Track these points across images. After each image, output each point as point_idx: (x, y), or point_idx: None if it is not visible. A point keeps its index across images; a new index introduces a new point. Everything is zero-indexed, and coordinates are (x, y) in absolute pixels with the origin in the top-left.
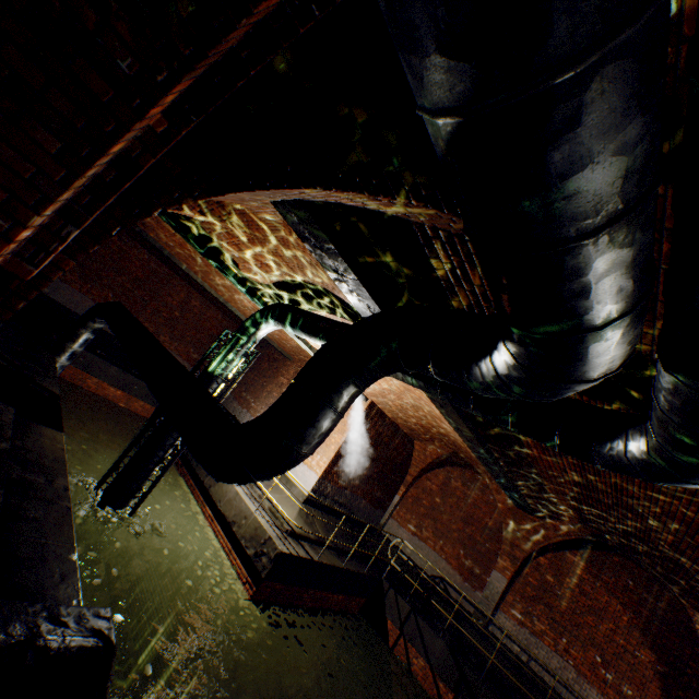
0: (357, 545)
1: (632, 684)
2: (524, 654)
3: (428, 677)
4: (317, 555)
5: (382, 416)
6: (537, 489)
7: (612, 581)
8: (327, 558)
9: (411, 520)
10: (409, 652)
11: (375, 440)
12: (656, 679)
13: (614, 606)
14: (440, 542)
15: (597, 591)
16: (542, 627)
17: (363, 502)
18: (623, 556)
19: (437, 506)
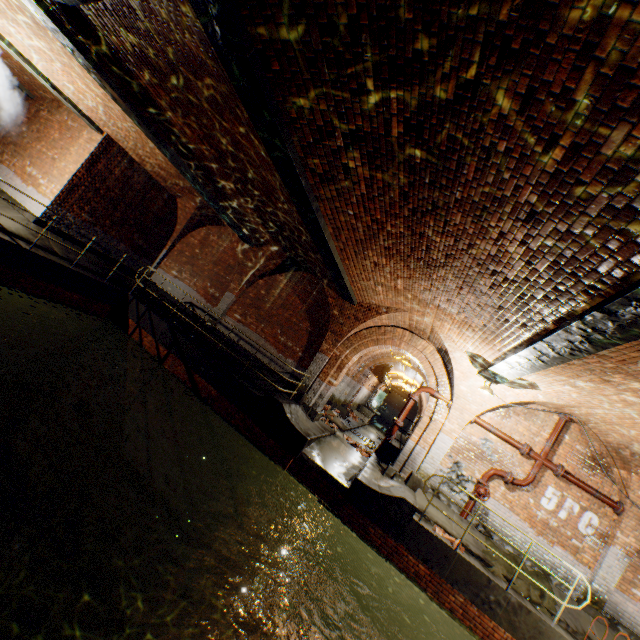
0: (111, 275)
1: (294, 340)
2: (237, 338)
3: (154, 346)
4: (32, 249)
5: (129, 159)
6: (227, 199)
7: (299, 289)
8: (48, 256)
9: (175, 268)
10: (142, 335)
11: (124, 184)
12: (307, 336)
13: (296, 302)
14: (195, 280)
15: (290, 295)
16: (252, 321)
17: (122, 247)
18: (310, 273)
19: (197, 256)
